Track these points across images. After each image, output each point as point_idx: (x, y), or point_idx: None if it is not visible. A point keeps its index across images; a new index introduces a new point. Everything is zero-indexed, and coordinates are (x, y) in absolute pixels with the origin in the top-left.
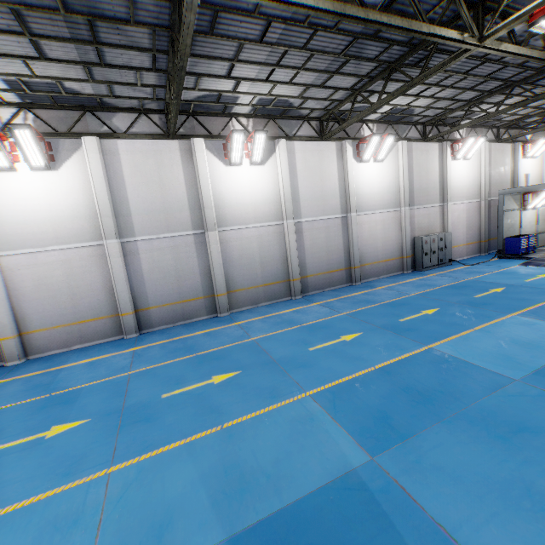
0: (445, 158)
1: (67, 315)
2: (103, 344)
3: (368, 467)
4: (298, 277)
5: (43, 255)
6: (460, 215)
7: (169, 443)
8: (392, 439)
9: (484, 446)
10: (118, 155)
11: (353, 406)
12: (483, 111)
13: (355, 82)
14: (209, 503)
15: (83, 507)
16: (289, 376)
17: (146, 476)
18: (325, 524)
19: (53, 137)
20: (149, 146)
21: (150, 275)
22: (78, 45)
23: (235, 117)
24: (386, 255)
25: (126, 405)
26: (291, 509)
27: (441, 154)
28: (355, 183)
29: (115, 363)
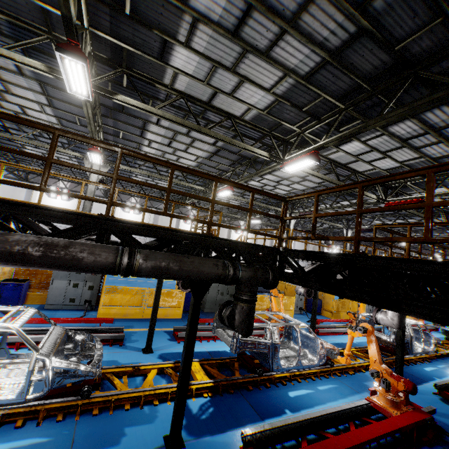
0: (179, 222)
1: None
2: None
3: None
4: None
5: None
6: None
7: None
8: None
9: None
10: None
11: None
12: None
13: None
14: None
15: None
16: None
17: None
18: None
19: None
20: None
21: None
22: None
23: (61, 180)
24: None
25: None
26: None
27: (178, 219)
28: None
29: None
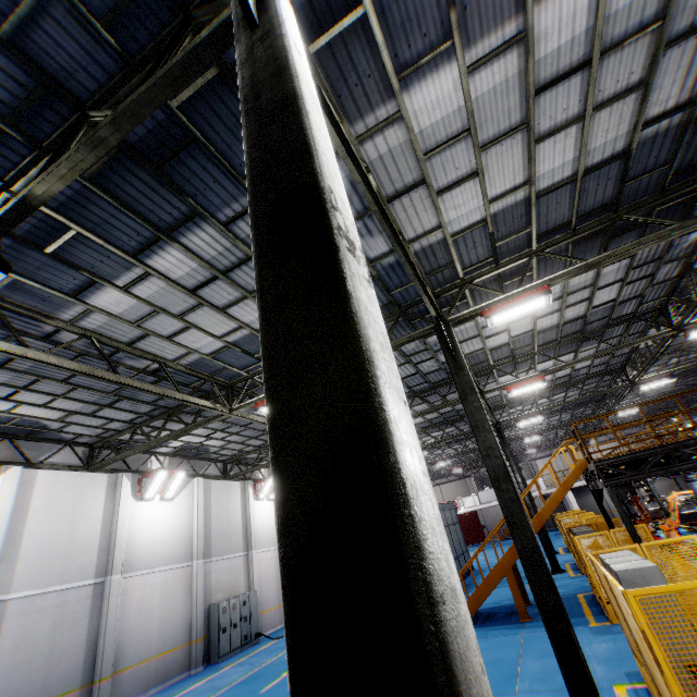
0: (248, 498)
1: None
2: None
3: None
4: None
5: None
6: (268, 565)
7: None
8: None
9: None
10: None
11: None
12: None
13: (134, 416)
14: None
15: None
16: None
17: None
18: None
19: None
20: None
21: None
22: None
23: None
24: (164, 642)
25: None
26: None
27: (244, 493)
28: (129, 528)
29: None
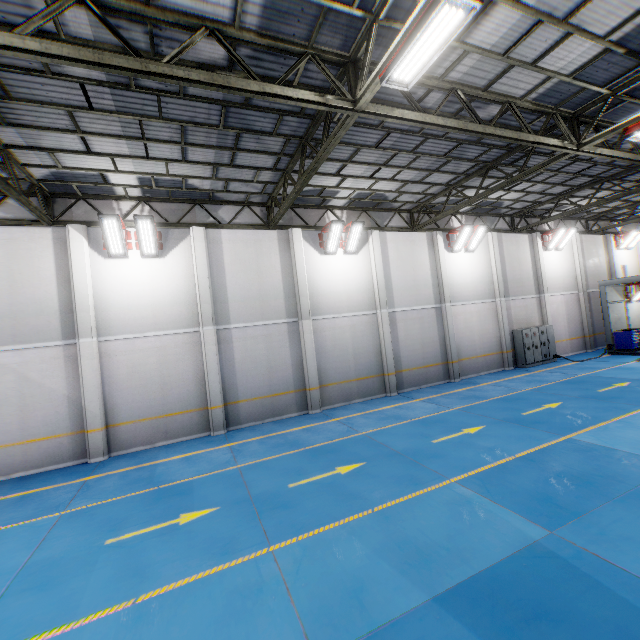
0: (537, 249)
1: (155, 407)
2: (189, 441)
3: (550, 539)
4: (393, 371)
5: (140, 341)
6: (558, 307)
7: (321, 525)
8: (565, 516)
9: None
10: (221, 244)
11: (509, 490)
12: (571, 204)
13: (451, 178)
14: (396, 572)
15: (262, 578)
16: (423, 466)
17: (314, 552)
18: (529, 584)
19: (164, 227)
20: (250, 236)
21: (241, 365)
22: (218, 150)
23: (330, 210)
24: (484, 349)
25: (253, 494)
26: (487, 574)
27: (532, 245)
28: (447, 273)
29: (215, 458)
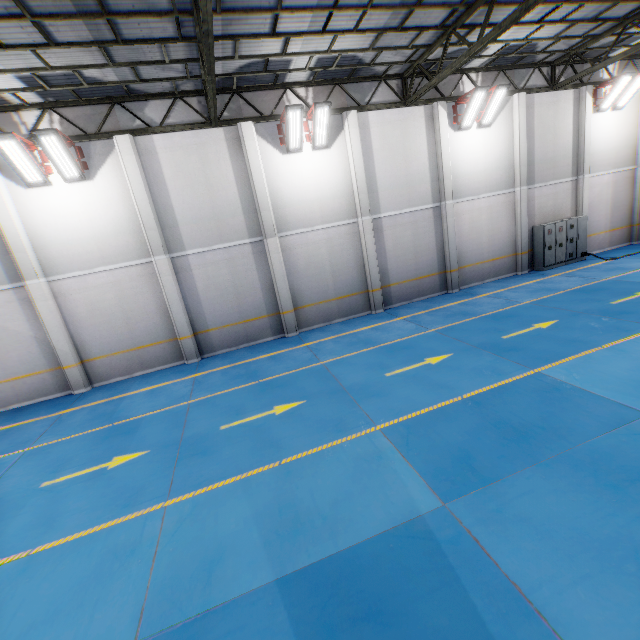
0: (583, 111)
1: (125, 341)
2: (164, 370)
3: (438, 514)
4: (378, 286)
5: (92, 277)
6: (601, 190)
7: (224, 478)
8: (472, 484)
9: (586, 496)
10: (156, 154)
11: (430, 443)
12: None
13: (446, 16)
14: (260, 543)
15: (140, 538)
16: (358, 407)
17: (200, 511)
18: (381, 573)
19: (82, 140)
20: (190, 139)
21: (206, 293)
22: (87, 21)
23: (290, 89)
24: (493, 252)
25: (184, 437)
26: (346, 555)
27: (577, 106)
28: (451, 160)
29: (175, 391)
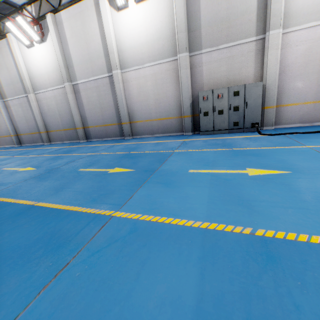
0: None
1: (1, 133)
2: (10, 147)
3: None
4: (79, 126)
5: None
6: (312, 48)
7: None
8: None
9: None
10: None
11: None
12: None
13: None
14: None
15: None
16: None
17: None
18: None
19: None
20: None
21: (17, 118)
22: None
23: (24, 9)
24: (160, 113)
25: None
26: None
27: None
28: (118, 37)
29: None
